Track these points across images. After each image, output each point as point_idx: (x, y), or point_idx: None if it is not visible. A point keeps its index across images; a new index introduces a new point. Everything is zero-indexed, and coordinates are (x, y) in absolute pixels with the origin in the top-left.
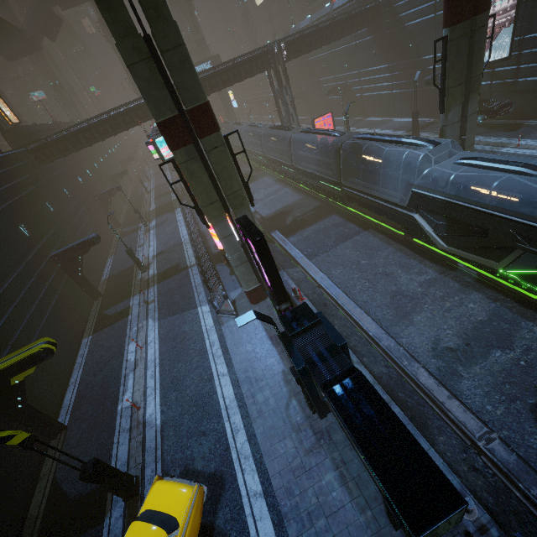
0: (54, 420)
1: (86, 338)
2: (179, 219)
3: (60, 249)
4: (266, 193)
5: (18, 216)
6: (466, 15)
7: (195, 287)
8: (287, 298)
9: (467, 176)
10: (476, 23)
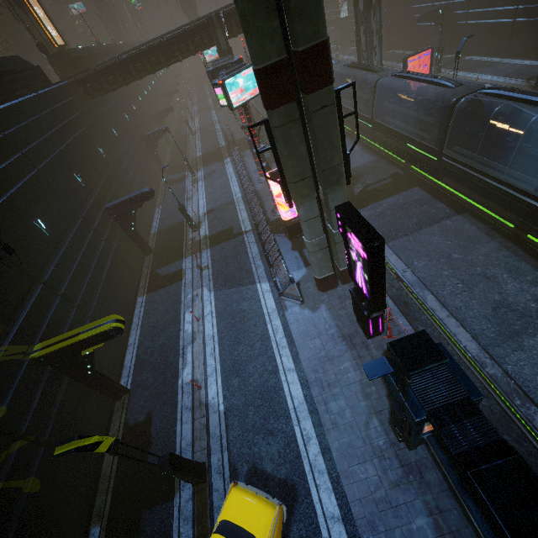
0: (119, 385)
1: (140, 297)
2: (229, 171)
3: (114, 201)
4: None
5: (72, 161)
6: None
7: (253, 258)
8: (383, 307)
9: None
10: None
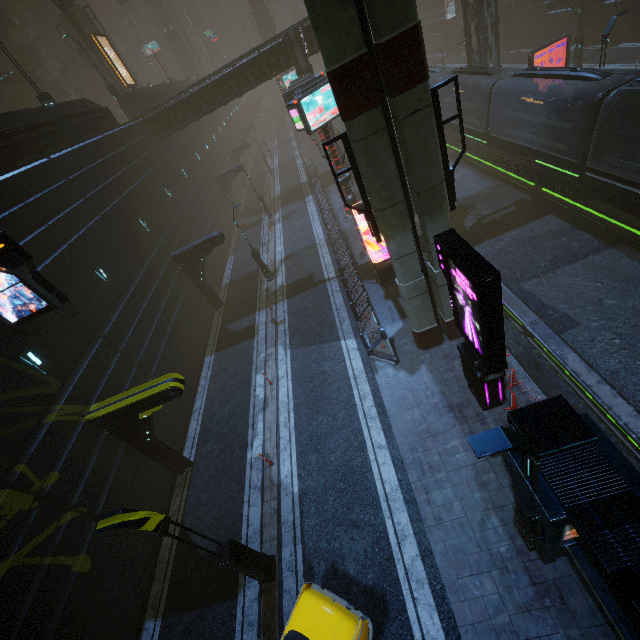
0: (180, 456)
1: (208, 356)
2: (311, 211)
3: (181, 249)
4: None
5: (138, 206)
6: None
7: (336, 310)
8: (502, 366)
9: None
10: None
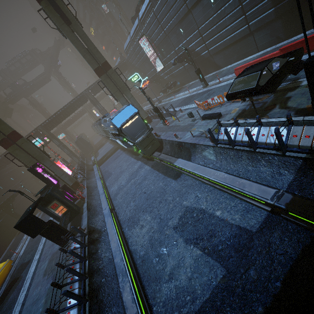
0: None
1: (13, 239)
2: None
3: (1, 203)
4: (104, 149)
5: None
6: (103, 73)
7: None
8: (57, 187)
9: None
10: (109, 73)
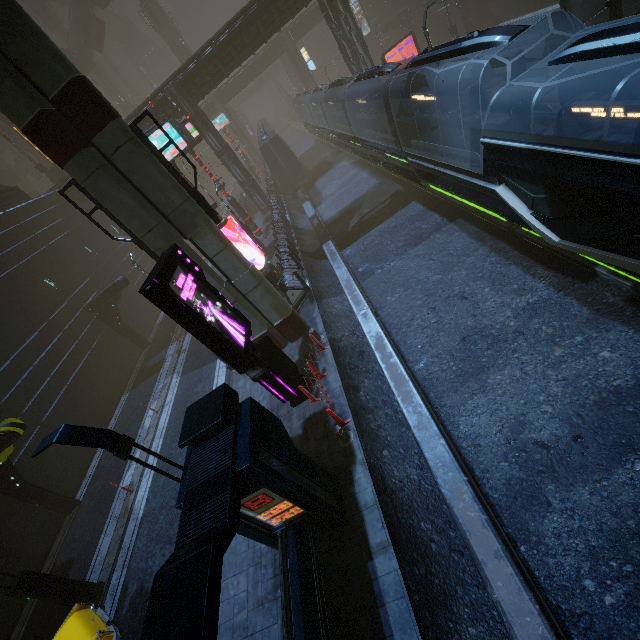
0: (62, 496)
1: (124, 396)
2: None
3: (92, 299)
4: (338, 185)
5: (45, 268)
6: None
7: None
8: (251, 362)
9: (603, 83)
10: None
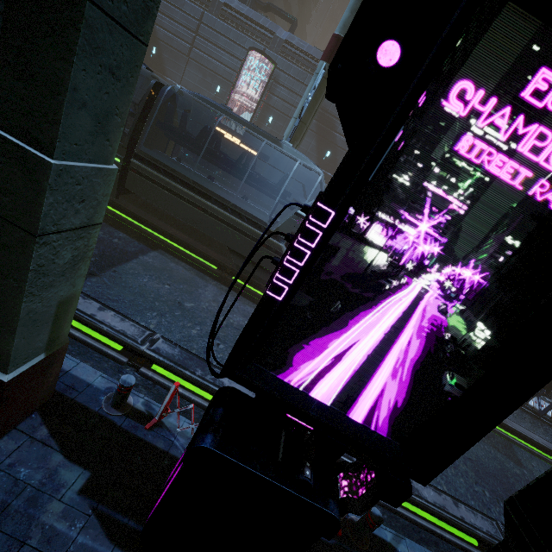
0: None
1: None
2: None
3: None
4: None
5: None
6: None
7: None
8: None
9: None
10: None
